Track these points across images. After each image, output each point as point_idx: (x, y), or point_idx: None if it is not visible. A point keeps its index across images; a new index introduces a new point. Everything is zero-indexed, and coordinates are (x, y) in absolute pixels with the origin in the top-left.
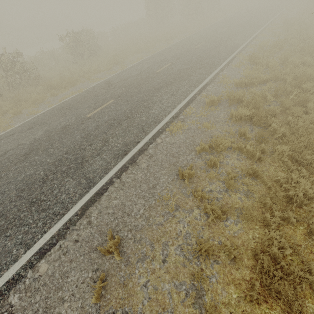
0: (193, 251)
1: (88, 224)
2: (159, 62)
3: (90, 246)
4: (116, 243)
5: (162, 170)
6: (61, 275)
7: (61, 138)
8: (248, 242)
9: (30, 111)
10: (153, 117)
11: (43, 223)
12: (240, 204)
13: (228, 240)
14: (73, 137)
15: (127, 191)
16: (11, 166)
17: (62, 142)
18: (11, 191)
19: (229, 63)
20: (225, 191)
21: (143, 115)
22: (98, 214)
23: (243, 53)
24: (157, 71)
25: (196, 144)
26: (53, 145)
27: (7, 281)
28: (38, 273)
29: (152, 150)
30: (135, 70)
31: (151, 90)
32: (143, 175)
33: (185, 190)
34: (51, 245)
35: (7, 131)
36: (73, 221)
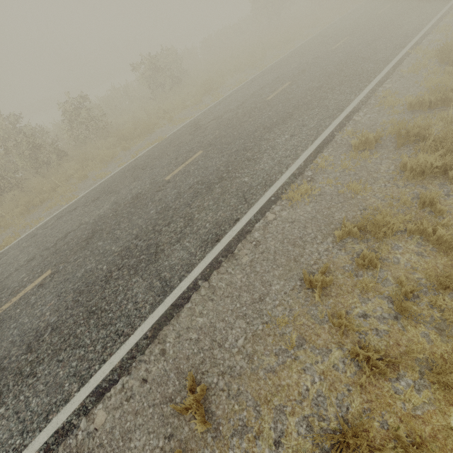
0: (330, 435)
1: (161, 355)
2: (272, 81)
3: (163, 393)
4: (199, 396)
5: (274, 270)
6: (122, 435)
7: (130, 213)
8: (448, 433)
9: (97, 174)
10: (261, 177)
11: (102, 346)
12: (425, 347)
13: (403, 422)
14: (146, 213)
15: (219, 303)
16: (70, 255)
17: (131, 220)
18: (68, 292)
19: (395, 68)
20: (393, 317)
21: (245, 174)
22: (175, 338)
23: (424, 45)
24: (269, 98)
25: (336, 222)
26: (121, 226)
27: (55, 430)
28: (94, 424)
29: (260, 233)
30: (235, 100)
31: (258, 130)
32: (245, 277)
33: (315, 309)
34: (112, 382)
35: (70, 204)
36: (141, 346)
